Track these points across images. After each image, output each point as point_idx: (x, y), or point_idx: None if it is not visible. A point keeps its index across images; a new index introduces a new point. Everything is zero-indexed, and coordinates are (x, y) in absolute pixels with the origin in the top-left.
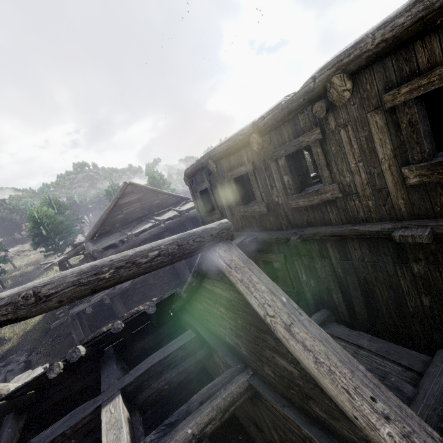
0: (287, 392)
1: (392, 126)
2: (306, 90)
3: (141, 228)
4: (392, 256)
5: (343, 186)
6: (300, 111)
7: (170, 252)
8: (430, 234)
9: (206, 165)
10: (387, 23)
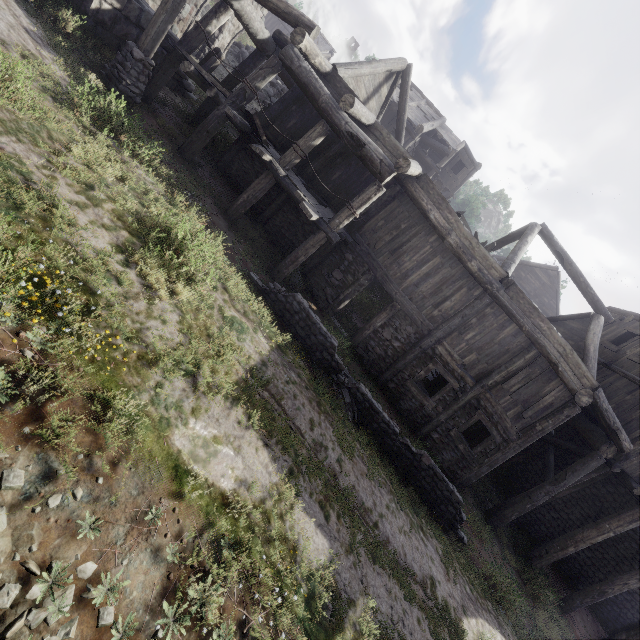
0: None
1: None
2: None
3: None
4: (628, 390)
5: None
6: None
7: (594, 298)
8: None
9: (628, 316)
10: None
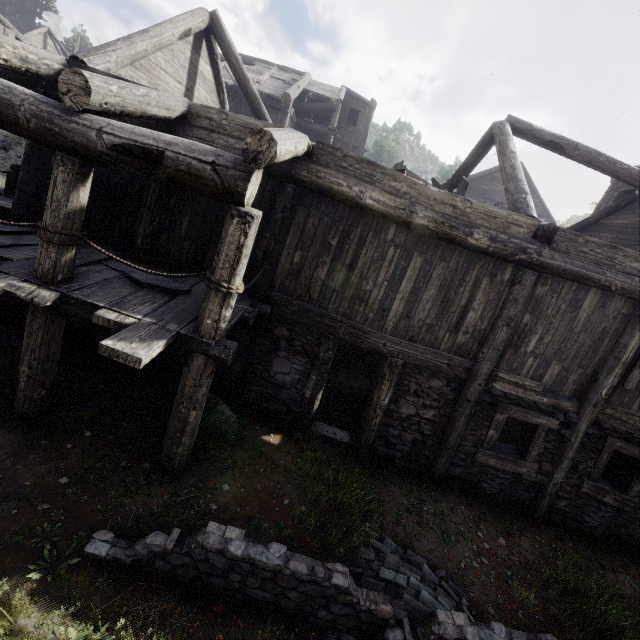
0: None
1: None
2: None
3: None
4: None
5: None
6: None
7: (631, 173)
8: None
9: None
10: None
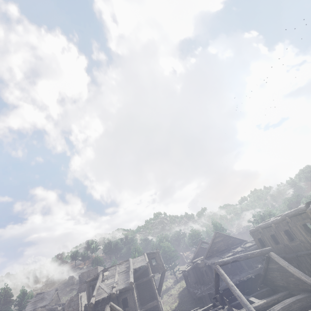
0: (296, 288)
1: (301, 228)
2: (281, 218)
3: (227, 254)
4: None
5: (300, 240)
6: (282, 221)
7: (259, 253)
8: None
9: (258, 229)
10: (291, 212)
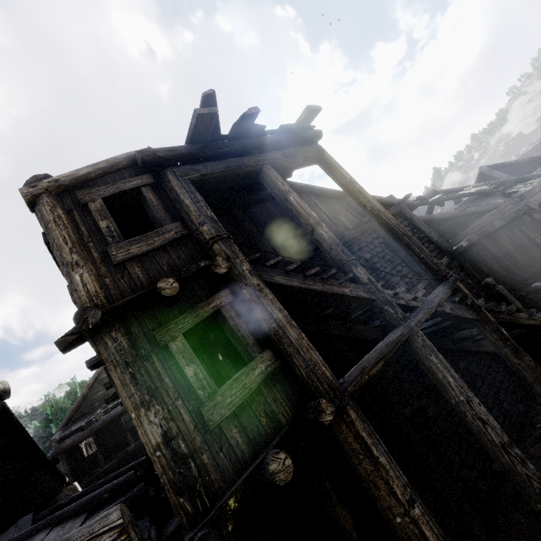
0: None
1: None
2: None
3: (115, 402)
4: None
5: None
6: None
7: None
8: (92, 360)
9: None
10: None
